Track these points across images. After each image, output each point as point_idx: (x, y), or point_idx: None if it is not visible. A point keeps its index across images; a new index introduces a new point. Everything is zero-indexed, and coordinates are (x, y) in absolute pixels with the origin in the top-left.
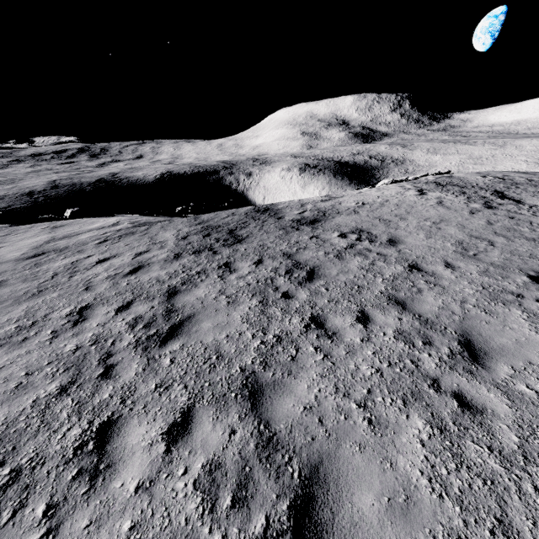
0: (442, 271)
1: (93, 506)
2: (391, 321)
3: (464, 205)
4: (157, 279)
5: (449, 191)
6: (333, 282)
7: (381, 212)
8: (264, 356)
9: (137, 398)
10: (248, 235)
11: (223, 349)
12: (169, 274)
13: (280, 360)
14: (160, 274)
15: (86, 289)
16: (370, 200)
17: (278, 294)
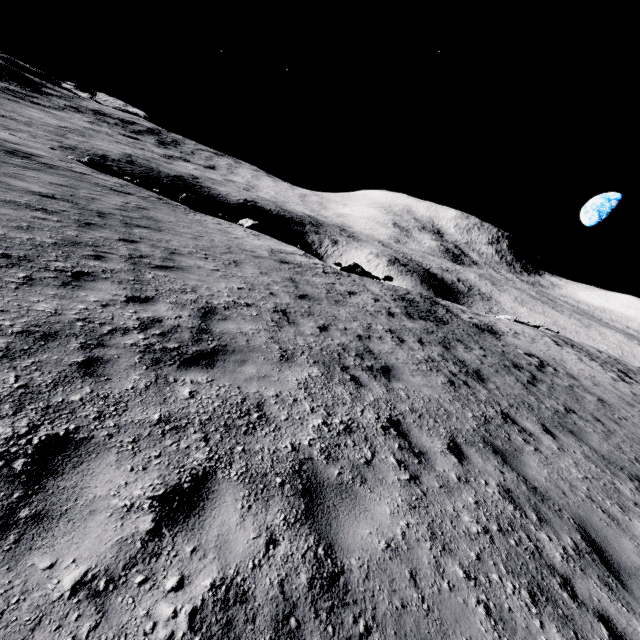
0: (625, 413)
1: (545, 447)
2: (617, 428)
3: (603, 371)
4: (418, 329)
5: (580, 353)
6: (555, 388)
7: (540, 347)
8: (556, 415)
9: (506, 407)
10: (448, 321)
11: (526, 400)
12: (423, 329)
13: (568, 421)
14: (416, 327)
15: (371, 314)
16: (519, 332)
17: (524, 380)
